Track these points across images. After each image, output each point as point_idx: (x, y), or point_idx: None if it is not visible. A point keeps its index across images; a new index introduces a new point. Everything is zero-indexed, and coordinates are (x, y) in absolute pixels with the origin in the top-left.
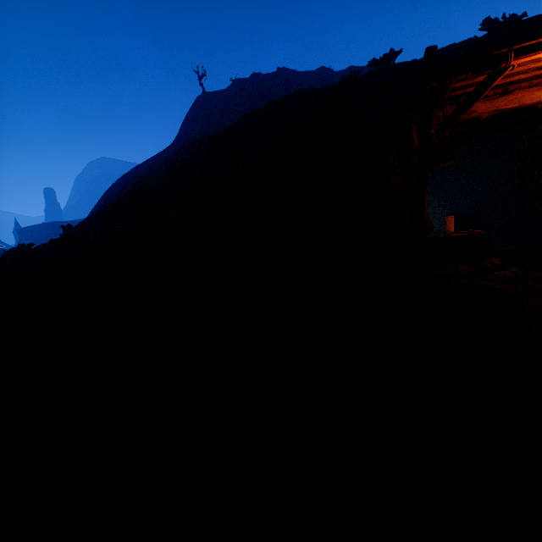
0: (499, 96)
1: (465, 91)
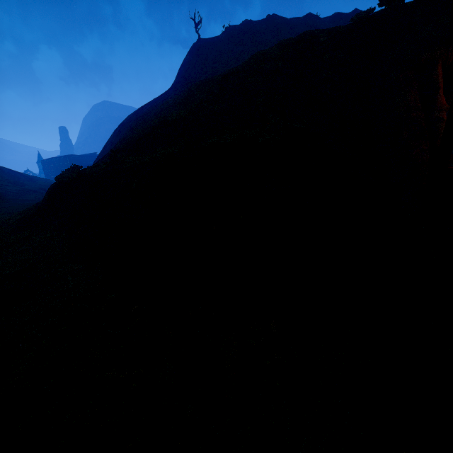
0: None
1: None
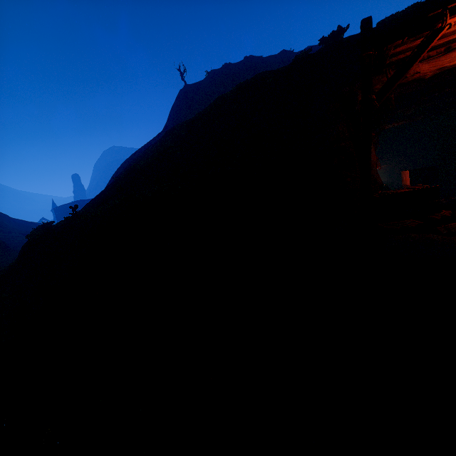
0: (442, 54)
1: (406, 54)
